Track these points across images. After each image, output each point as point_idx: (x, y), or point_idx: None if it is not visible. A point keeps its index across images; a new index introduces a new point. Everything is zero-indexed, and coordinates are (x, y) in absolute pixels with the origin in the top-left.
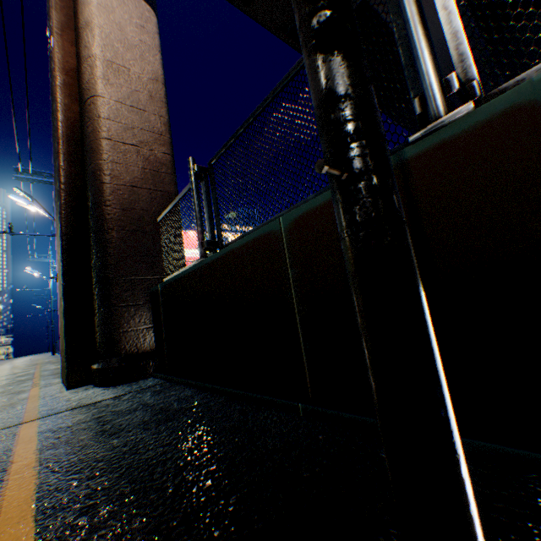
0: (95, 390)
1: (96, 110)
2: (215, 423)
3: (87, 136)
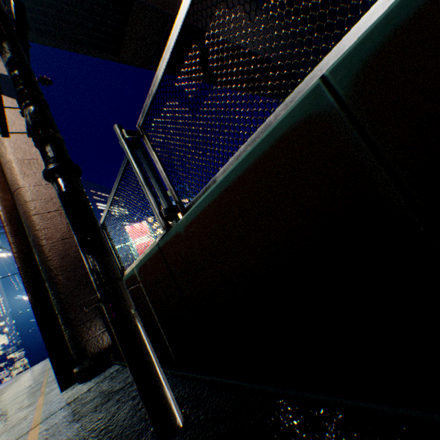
0: (78, 388)
1: (23, 197)
2: (129, 395)
3: (22, 216)
